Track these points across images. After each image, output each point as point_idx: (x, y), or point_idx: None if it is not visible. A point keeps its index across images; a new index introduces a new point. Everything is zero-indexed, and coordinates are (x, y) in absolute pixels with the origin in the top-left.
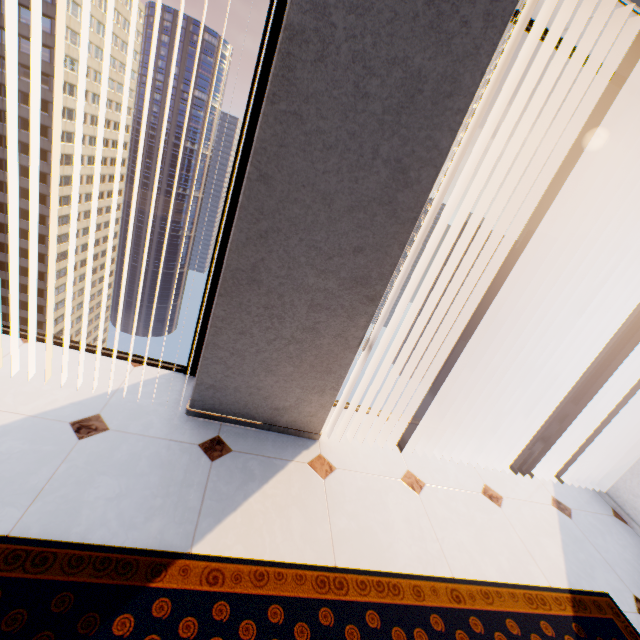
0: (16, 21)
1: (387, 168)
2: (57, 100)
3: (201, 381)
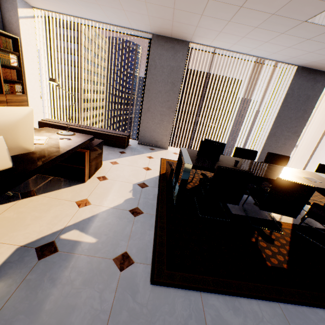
0: (66, 60)
1: (302, 111)
2: (81, 87)
3: (259, 157)
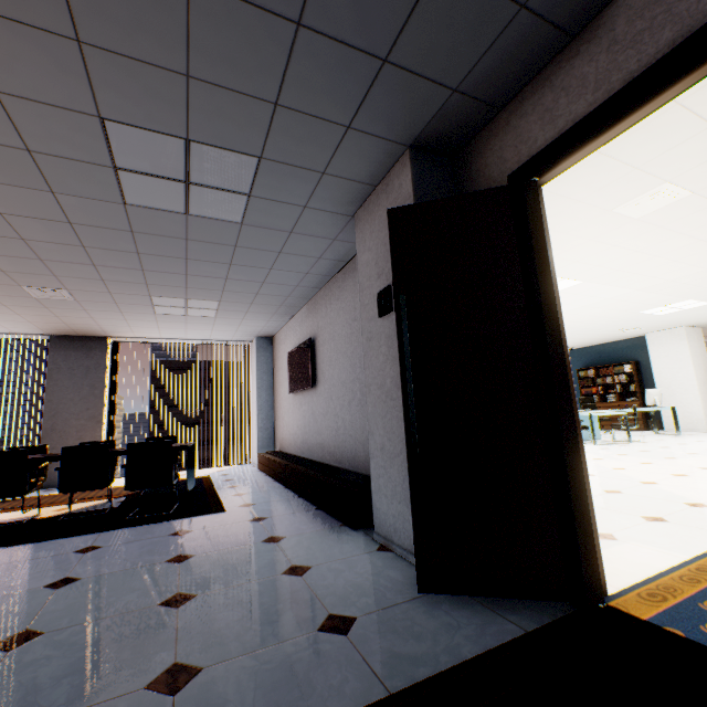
0: None
1: (89, 386)
2: None
3: None
